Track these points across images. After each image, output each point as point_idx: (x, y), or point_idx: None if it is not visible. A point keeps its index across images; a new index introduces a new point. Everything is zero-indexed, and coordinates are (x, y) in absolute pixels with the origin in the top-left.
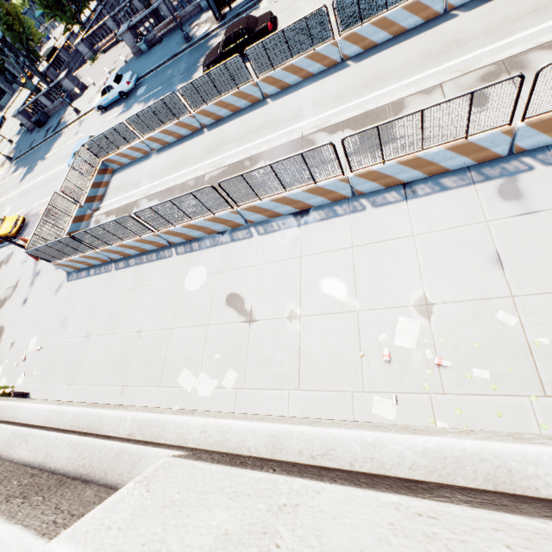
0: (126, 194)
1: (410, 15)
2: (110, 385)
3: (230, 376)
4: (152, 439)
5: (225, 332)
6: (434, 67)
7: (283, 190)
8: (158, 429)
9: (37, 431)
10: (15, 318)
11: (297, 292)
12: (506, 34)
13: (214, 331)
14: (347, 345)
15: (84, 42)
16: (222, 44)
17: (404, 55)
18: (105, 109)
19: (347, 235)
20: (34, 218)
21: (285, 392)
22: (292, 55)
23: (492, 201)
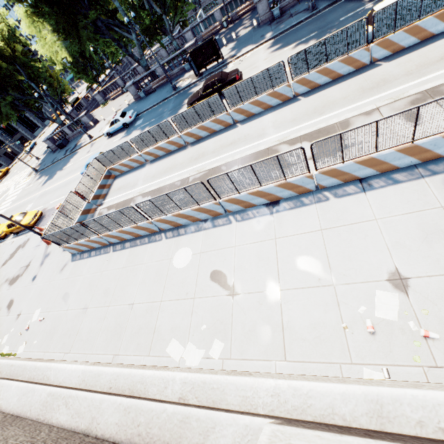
0: (124, 193)
1: (345, 66)
2: (103, 354)
3: (217, 346)
4: (209, 404)
5: (210, 304)
6: (369, 98)
7: (258, 185)
8: (215, 392)
9: (79, 393)
10: (23, 292)
11: (274, 269)
12: (423, 74)
13: (200, 304)
14: (328, 317)
15: (100, 93)
16: (202, 89)
17: (343, 91)
18: (111, 135)
19: (315, 220)
20: (50, 212)
21: (272, 363)
22: (257, 94)
23: (443, 190)
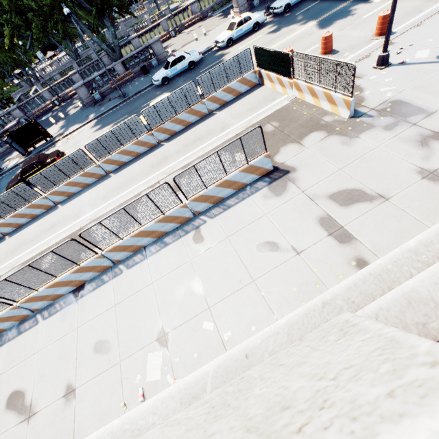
0: None
1: (139, 147)
2: None
3: None
4: None
5: None
6: (156, 172)
7: (54, 277)
8: None
9: None
10: None
11: (73, 365)
12: (186, 152)
13: None
14: (113, 400)
15: None
16: (20, 173)
17: (141, 167)
18: None
19: (111, 296)
20: None
21: None
22: (69, 176)
23: (190, 246)
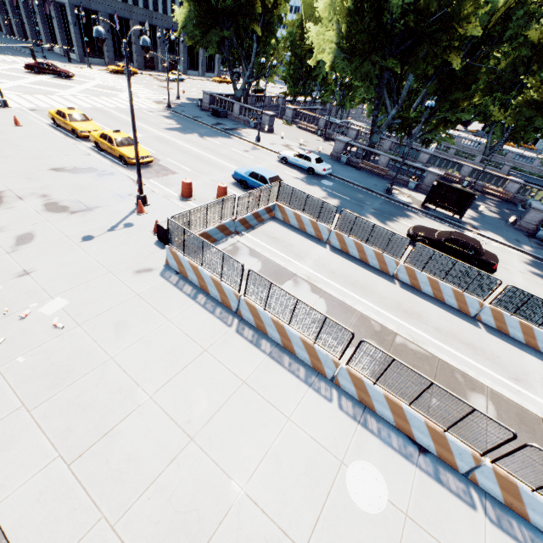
0: (281, 253)
1: None
2: None
3: None
4: None
5: None
6: None
7: None
8: None
9: None
10: (58, 243)
11: None
12: None
13: None
14: None
15: (294, 111)
16: (446, 236)
17: None
18: (285, 163)
19: None
20: (160, 169)
21: None
22: (541, 324)
23: None
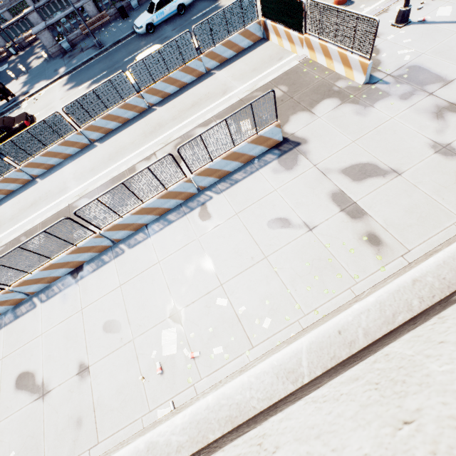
0: None
1: (127, 111)
2: None
3: None
4: None
5: (18, 421)
6: (150, 142)
7: (48, 259)
8: None
9: None
10: None
11: (83, 345)
12: (183, 119)
13: (5, 427)
14: (130, 375)
15: None
16: None
17: (131, 136)
18: None
19: (115, 277)
20: None
21: (86, 454)
22: (46, 145)
23: (197, 223)
